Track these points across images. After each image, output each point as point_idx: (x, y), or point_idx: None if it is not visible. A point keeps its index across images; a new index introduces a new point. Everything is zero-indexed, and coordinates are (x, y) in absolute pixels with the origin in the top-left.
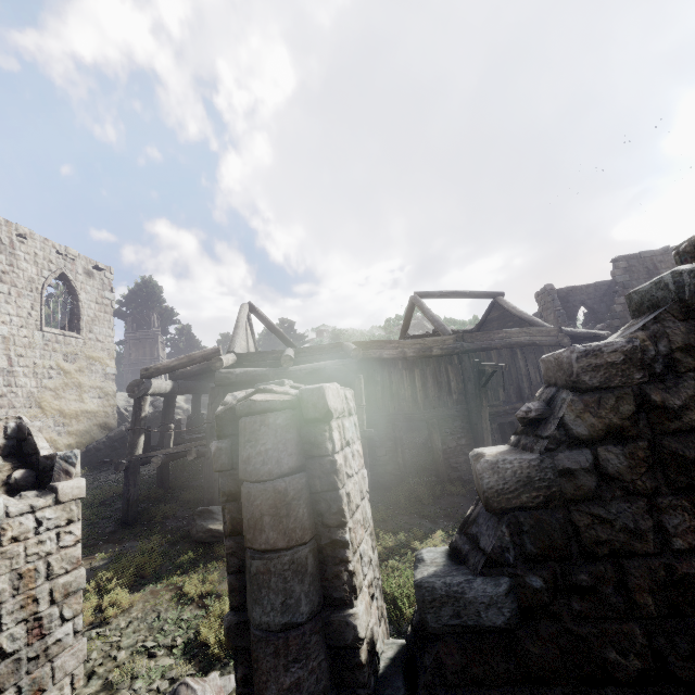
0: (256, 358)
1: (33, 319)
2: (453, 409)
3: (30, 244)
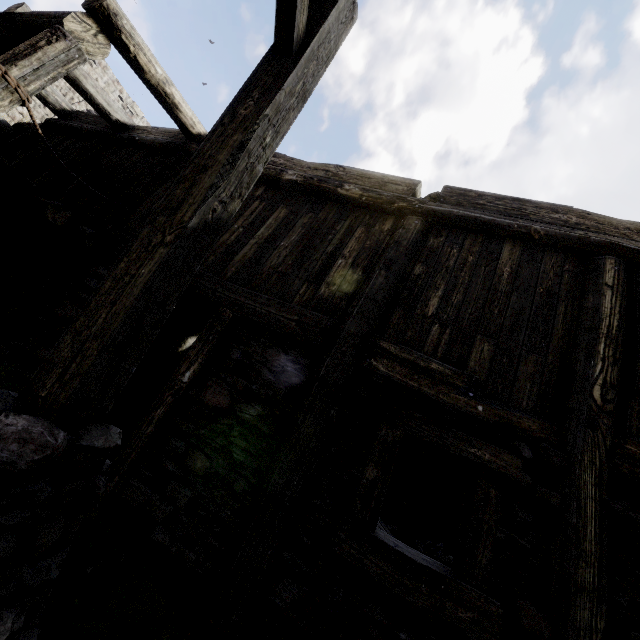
0: (90, 121)
1: (44, 111)
2: (292, 313)
3: (98, 72)
